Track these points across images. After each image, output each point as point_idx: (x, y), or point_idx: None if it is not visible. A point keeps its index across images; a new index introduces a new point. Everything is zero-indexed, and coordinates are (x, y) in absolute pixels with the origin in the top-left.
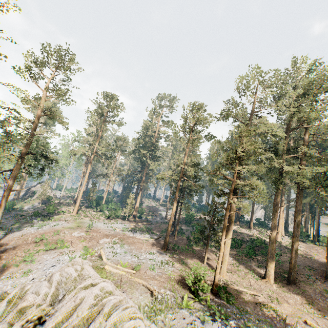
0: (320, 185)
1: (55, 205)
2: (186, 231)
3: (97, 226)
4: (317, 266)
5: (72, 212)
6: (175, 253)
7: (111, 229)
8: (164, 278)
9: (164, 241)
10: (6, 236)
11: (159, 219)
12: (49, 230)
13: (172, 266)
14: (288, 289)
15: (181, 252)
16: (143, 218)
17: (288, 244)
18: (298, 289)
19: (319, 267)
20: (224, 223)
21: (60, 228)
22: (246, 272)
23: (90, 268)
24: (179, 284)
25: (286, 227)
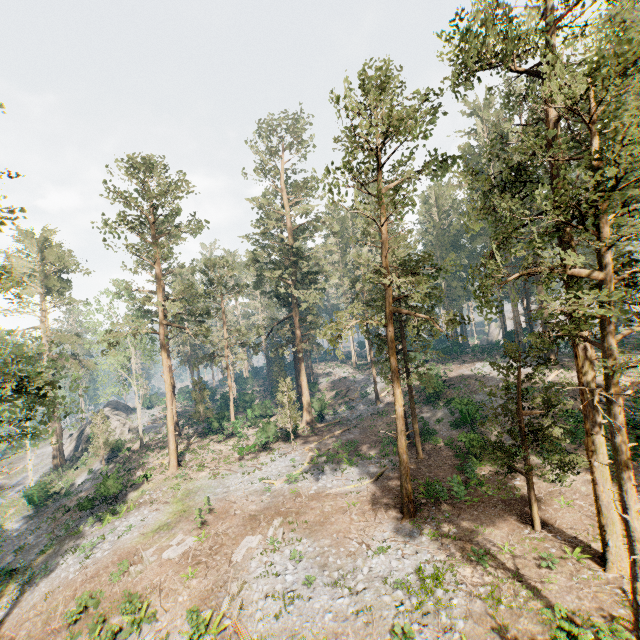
0: None
1: (134, 457)
2: (438, 424)
3: (226, 491)
4: None
5: (168, 467)
6: (442, 516)
7: (262, 489)
8: None
9: (400, 492)
10: (17, 604)
11: (363, 407)
12: (107, 561)
13: (458, 588)
14: None
15: (455, 505)
16: (329, 416)
17: None
18: None
19: None
20: (614, 444)
21: (134, 540)
22: None
23: None
24: None
25: None
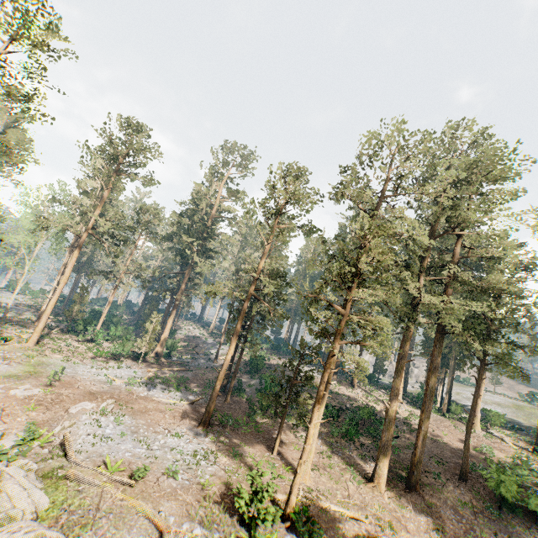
0: (472, 331)
1: None
2: (249, 388)
3: (75, 373)
4: (448, 455)
5: (26, 341)
6: (223, 432)
7: (104, 381)
8: (194, 493)
9: (205, 409)
10: None
11: (203, 360)
12: None
13: (215, 463)
14: (407, 502)
15: (235, 431)
16: (175, 358)
17: (407, 415)
18: (421, 500)
19: (451, 458)
20: (318, 389)
21: None
22: (342, 469)
23: (20, 489)
24: (223, 505)
25: (405, 385)
